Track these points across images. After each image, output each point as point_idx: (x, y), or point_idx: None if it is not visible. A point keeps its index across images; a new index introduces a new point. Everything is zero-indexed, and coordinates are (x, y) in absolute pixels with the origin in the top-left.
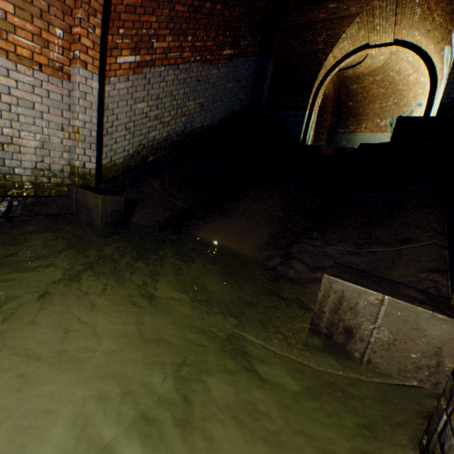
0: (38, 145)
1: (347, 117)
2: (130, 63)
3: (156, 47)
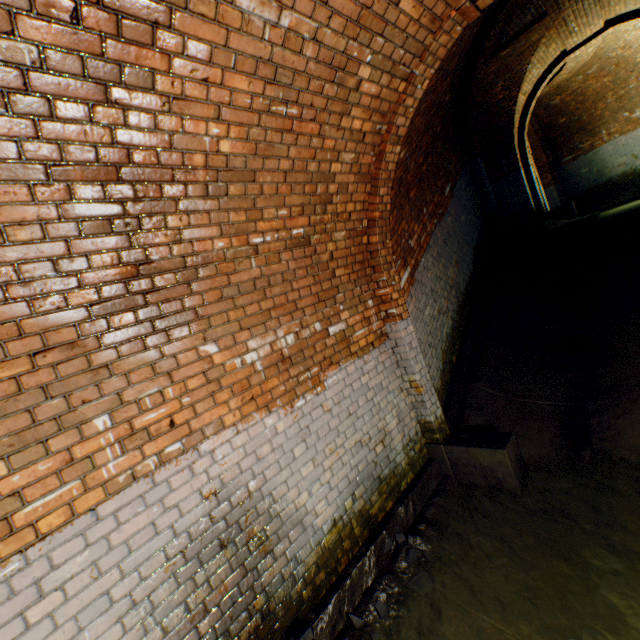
0: (396, 420)
1: (567, 137)
2: (406, 280)
3: (412, 245)
